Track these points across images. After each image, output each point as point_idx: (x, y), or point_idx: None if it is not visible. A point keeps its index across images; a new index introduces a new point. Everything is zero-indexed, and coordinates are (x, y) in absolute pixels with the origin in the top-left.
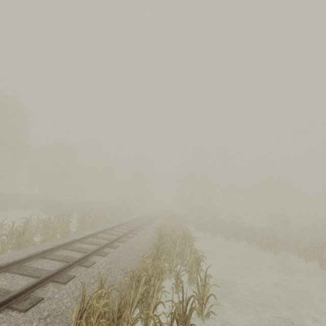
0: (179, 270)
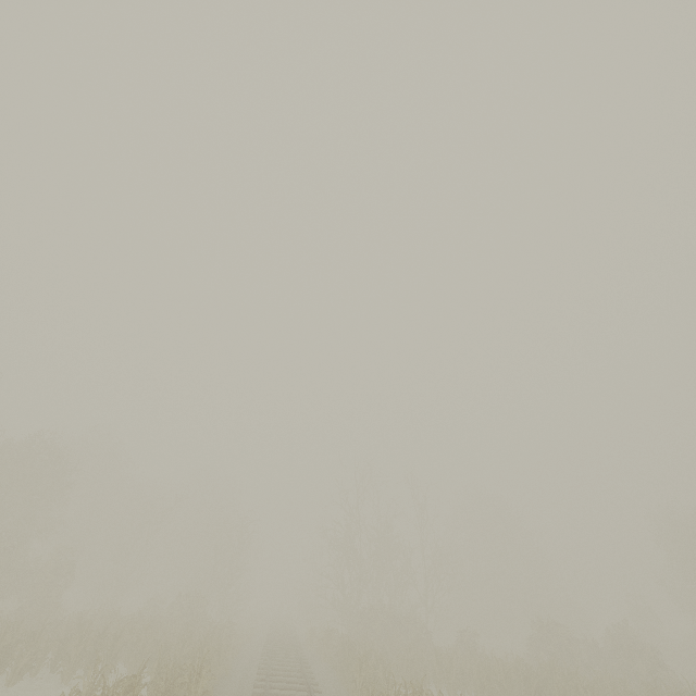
0: None
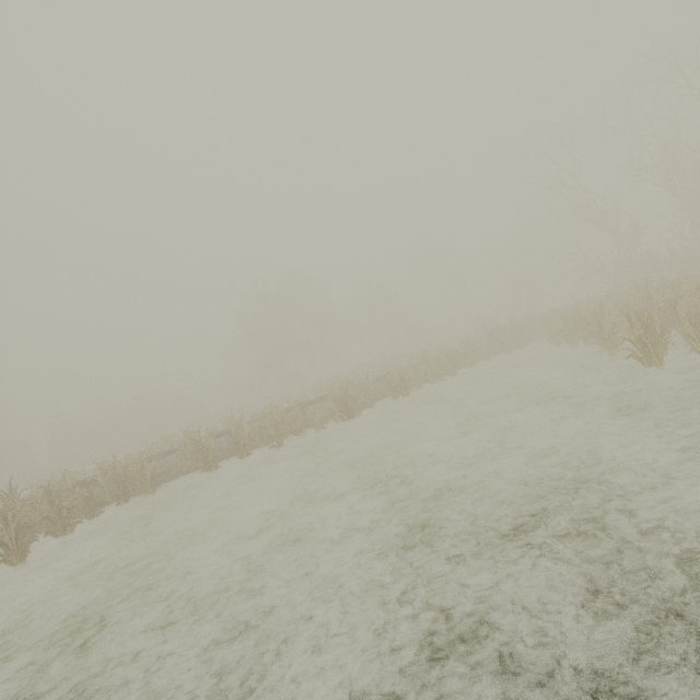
0: (294, 420)
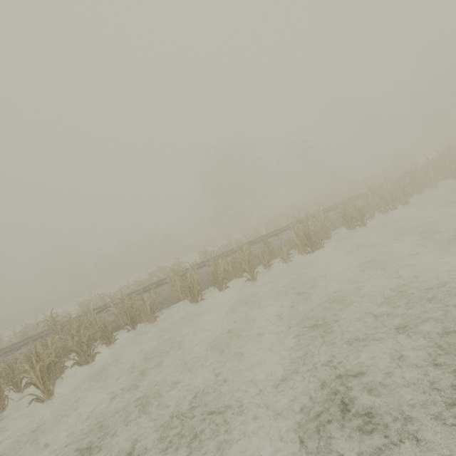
0: (261, 255)
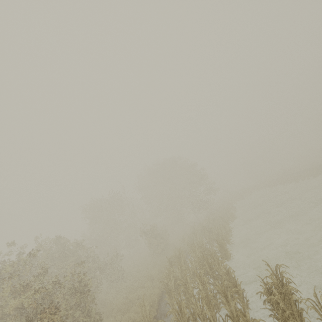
0: None
